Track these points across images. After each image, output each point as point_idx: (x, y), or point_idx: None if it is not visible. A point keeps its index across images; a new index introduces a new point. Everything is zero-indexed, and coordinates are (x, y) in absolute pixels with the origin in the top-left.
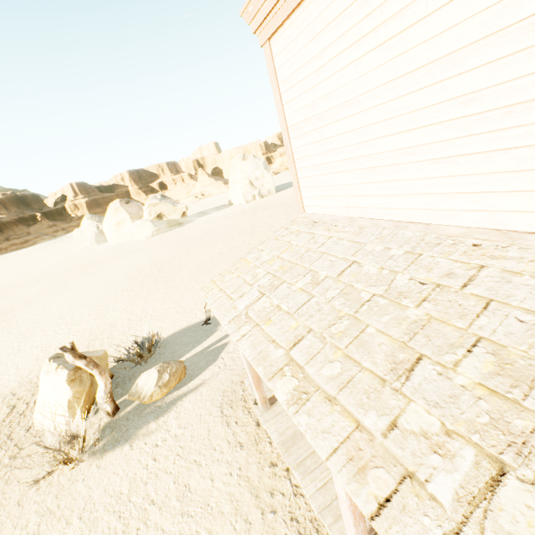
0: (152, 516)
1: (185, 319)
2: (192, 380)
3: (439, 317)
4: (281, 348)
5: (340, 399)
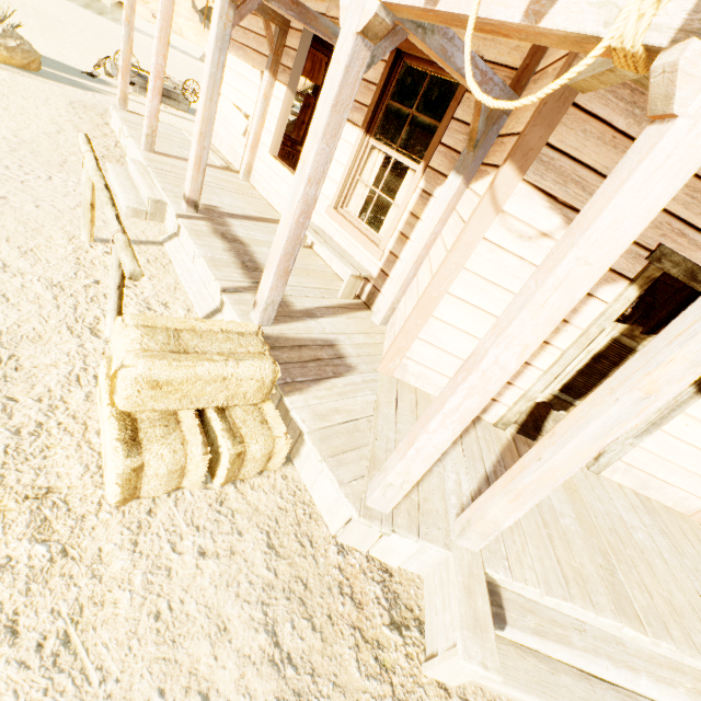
0: None
1: (60, 58)
2: (45, 79)
3: None
4: None
5: None
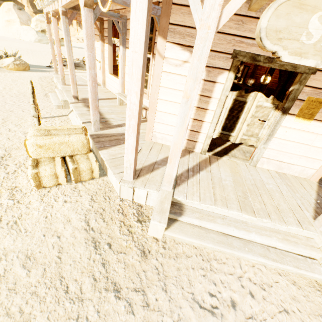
0: None
1: (38, 64)
2: (31, 72)
3: None
4: None
5: None
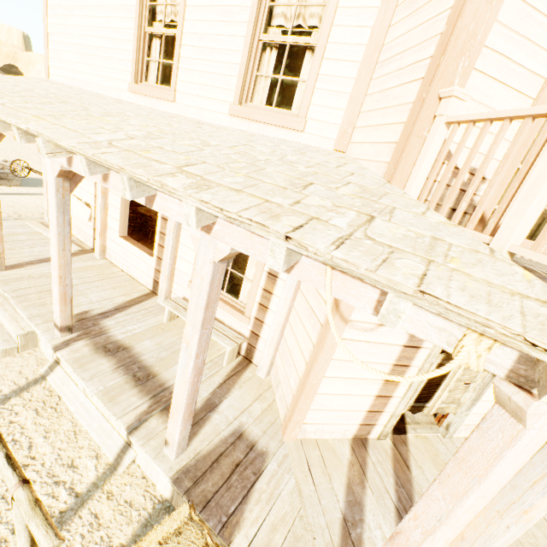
0: None
1: None
2: None
3: (59, 98)
4: None
5: None
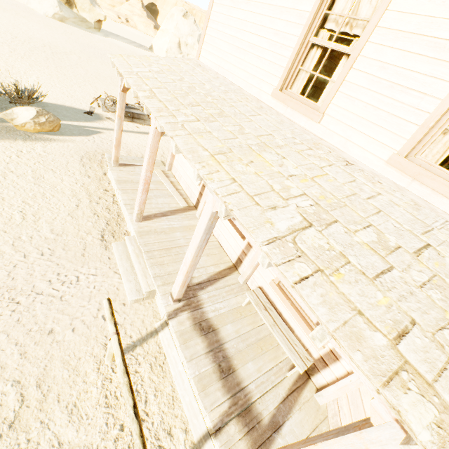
0: (10, 176)
1: (70, 102)
2: (63, 136)
3: (215, 103)
4: (149, 87)
5: (164, 102)
